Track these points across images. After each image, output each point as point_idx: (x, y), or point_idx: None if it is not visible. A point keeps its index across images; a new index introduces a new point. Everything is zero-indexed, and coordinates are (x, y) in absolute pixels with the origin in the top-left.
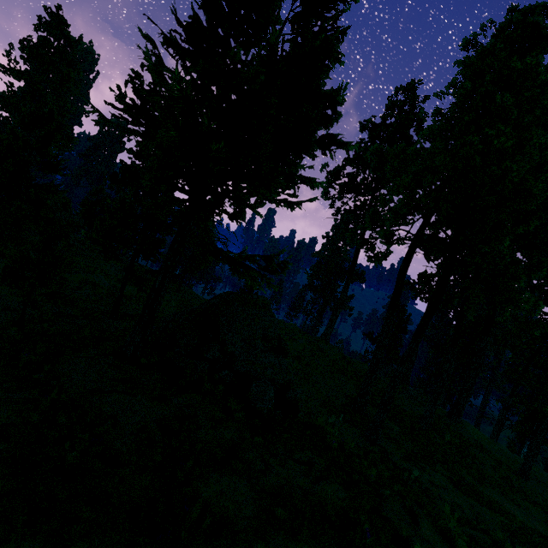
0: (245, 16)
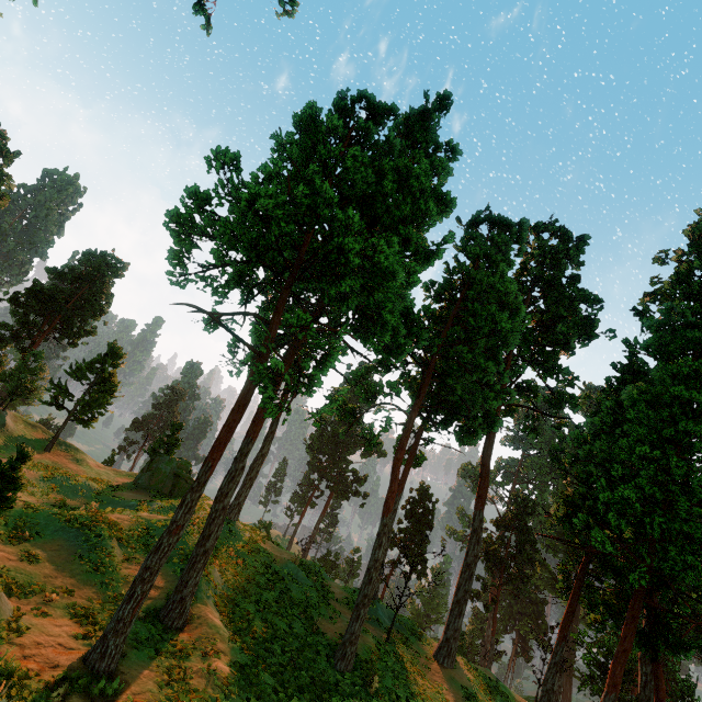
0: None
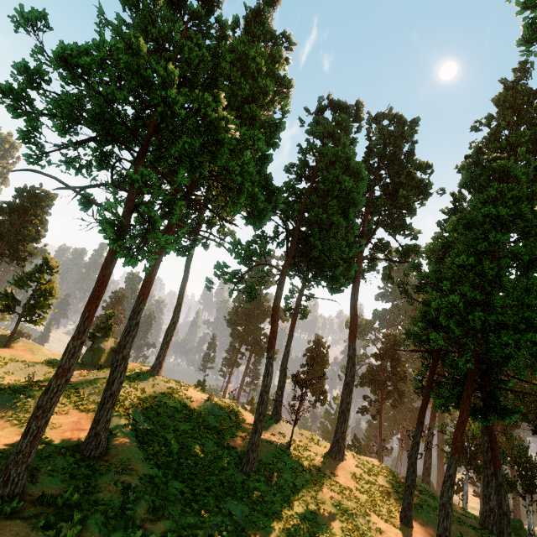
0: None
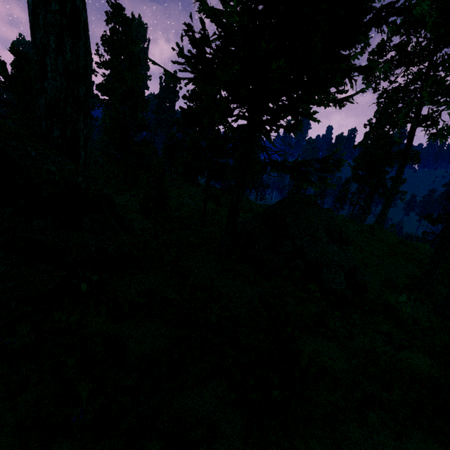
0: None
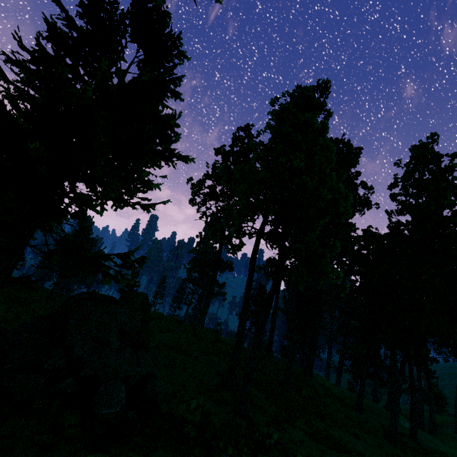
0: (89, 52)
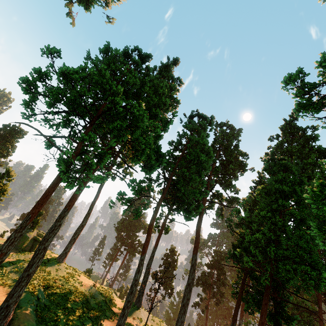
0: None
